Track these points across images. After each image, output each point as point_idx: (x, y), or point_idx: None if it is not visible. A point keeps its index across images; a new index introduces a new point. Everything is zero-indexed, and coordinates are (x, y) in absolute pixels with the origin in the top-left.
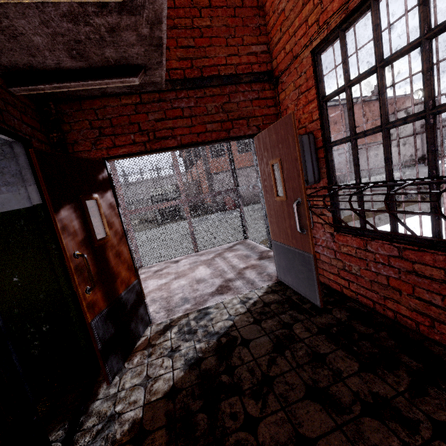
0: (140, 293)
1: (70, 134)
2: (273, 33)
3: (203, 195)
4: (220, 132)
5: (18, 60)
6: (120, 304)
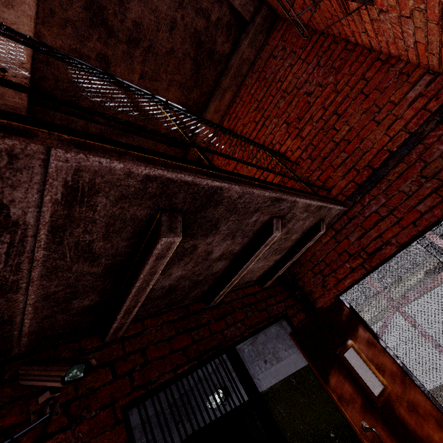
0: None
1: (305, 287)
2: (423, 61)
3: None
4: (442, 202)
5: (259, 274)
6: None
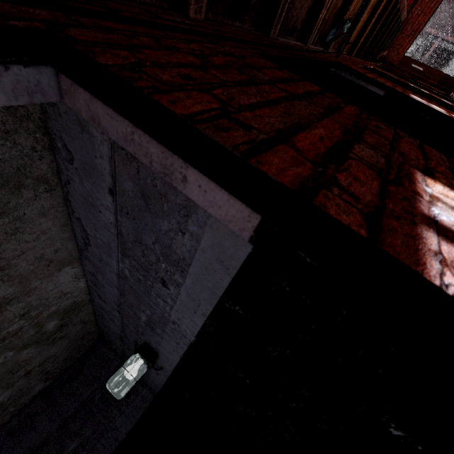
0: (448, 76)
1: (390, 60)
2: None
3: (453, 20)
4: (438, 1)
5: None
6: (443, 80)
